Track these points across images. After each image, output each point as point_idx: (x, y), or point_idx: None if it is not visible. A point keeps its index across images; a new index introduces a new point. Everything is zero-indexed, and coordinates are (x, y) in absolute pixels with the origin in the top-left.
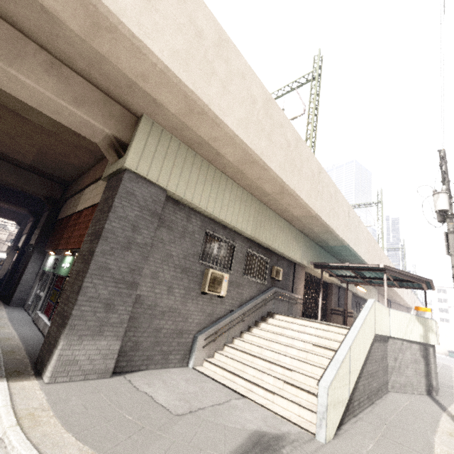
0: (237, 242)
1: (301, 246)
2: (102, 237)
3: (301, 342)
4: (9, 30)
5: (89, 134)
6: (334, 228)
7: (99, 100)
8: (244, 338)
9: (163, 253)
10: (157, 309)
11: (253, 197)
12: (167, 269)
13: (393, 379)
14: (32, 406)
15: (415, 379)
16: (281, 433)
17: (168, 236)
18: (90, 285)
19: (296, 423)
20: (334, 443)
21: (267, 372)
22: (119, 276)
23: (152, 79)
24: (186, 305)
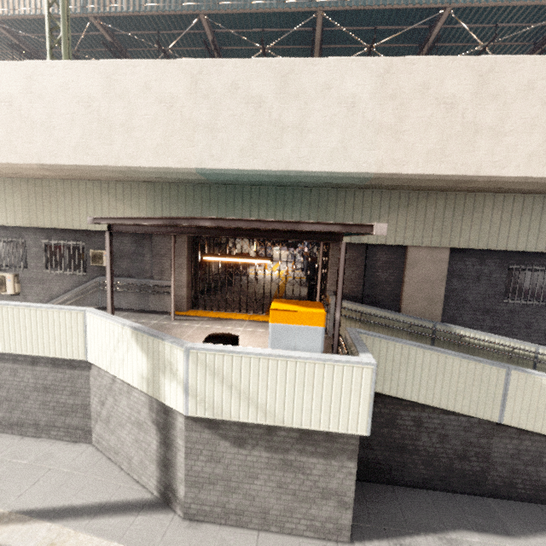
0: (28, 236)
1: (146, 204)
2: None
3: None
4: None
5: None
6: (113, 161)
7: None
8: None
9: None
10: None
11: (15, 179)
12: None
13: (99, 432)
14: None
15: (136, 456)
16: None
17: None
18: None
19: None
20: None
21: None
22: None
23: None
24: None
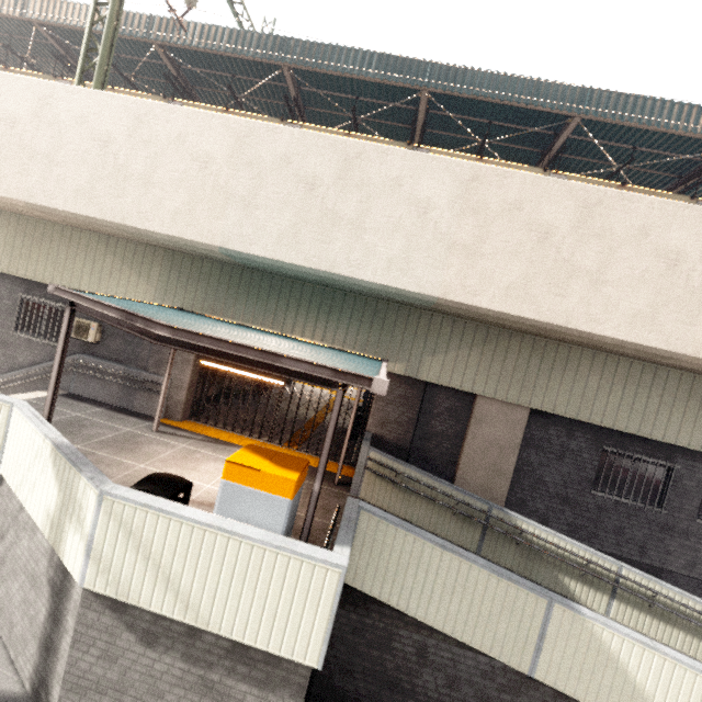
0: (3, 285)
1: (158, 276)
2: None
3: None
4: None
5: None
6: (120, 218)
7: None
8: None
9: None
10: None
11: (5, 212)
12: None
13: None
14: None
15: (20, 623)
16: None
17: None
18: None
19: None
20: None
21: None
22: None
23: None
24: None
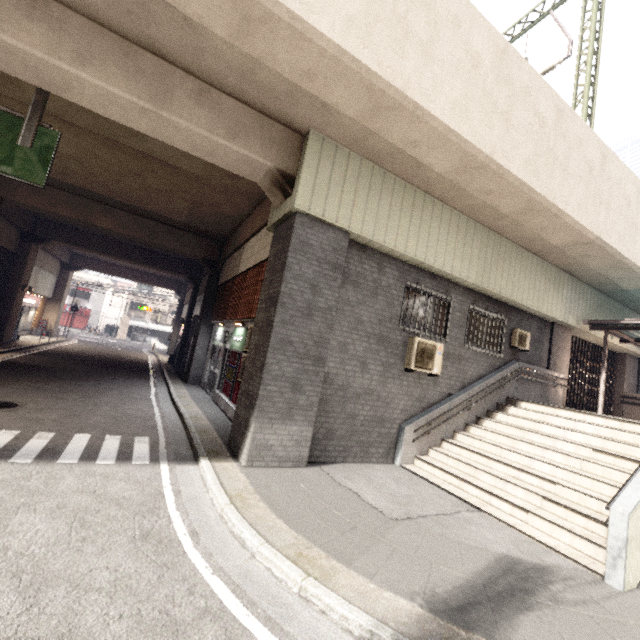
0: (454, 296)
1: (565, 295)
2: (279, 304)
3: (569, 444)
4: (154, 62)
5: (248, 173)
6: (634, 259)
7: (255, 124)
8: (471, 432)
9: (351, 319)
10: (349, 391)
11: (477, 224)
12: (358, 340)
13: None
14: (238, 487)
15: None
16: (545, 564)
17: (355, 296)
18: (273, 361)
19: (569, 556)
20: (639, 593)
21: (514, 482)
22: (303, 350)
23: (321, 73)
24: (386, 386)
